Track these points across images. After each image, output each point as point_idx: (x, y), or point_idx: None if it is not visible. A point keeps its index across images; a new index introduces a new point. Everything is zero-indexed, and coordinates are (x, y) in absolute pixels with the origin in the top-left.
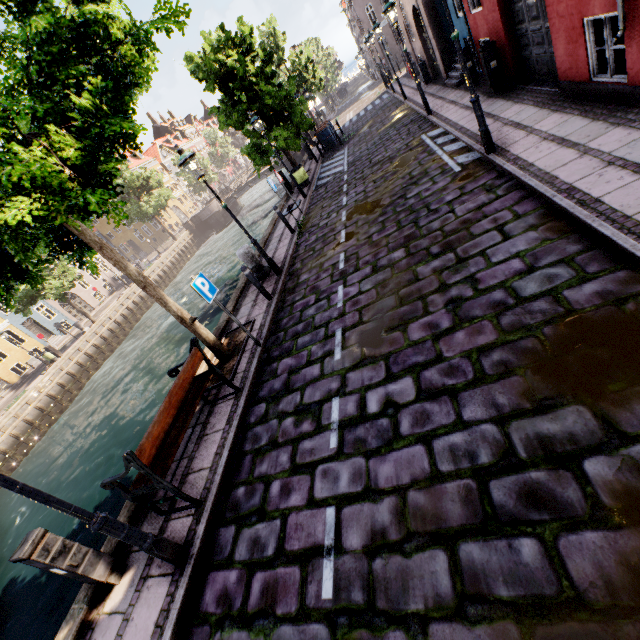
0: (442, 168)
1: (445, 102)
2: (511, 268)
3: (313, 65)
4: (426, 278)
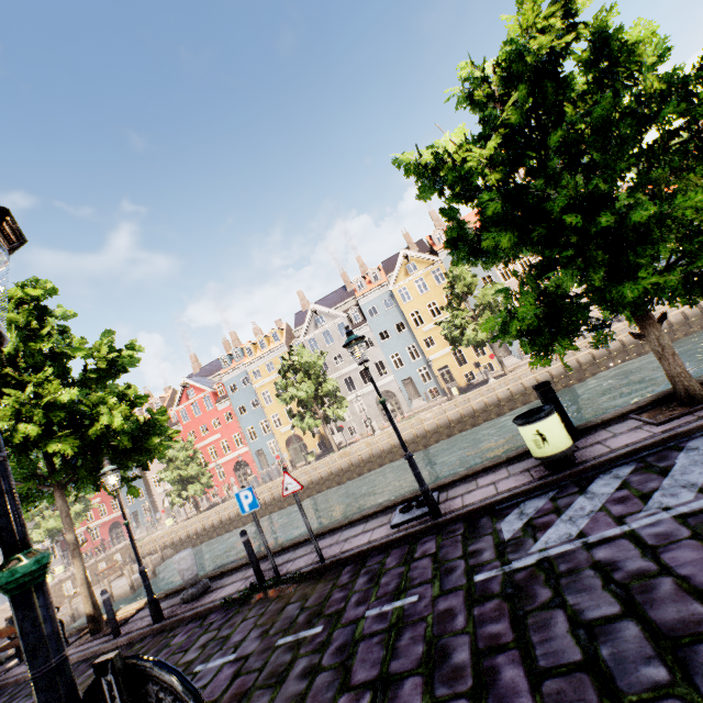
0: None
1: None
2: None
3: None
4: None
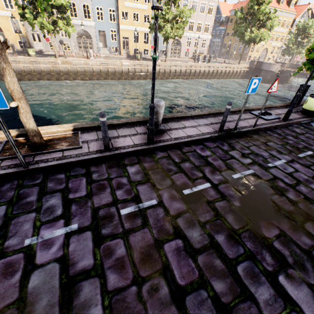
0: None
1: None
2: None
3: None
4: None
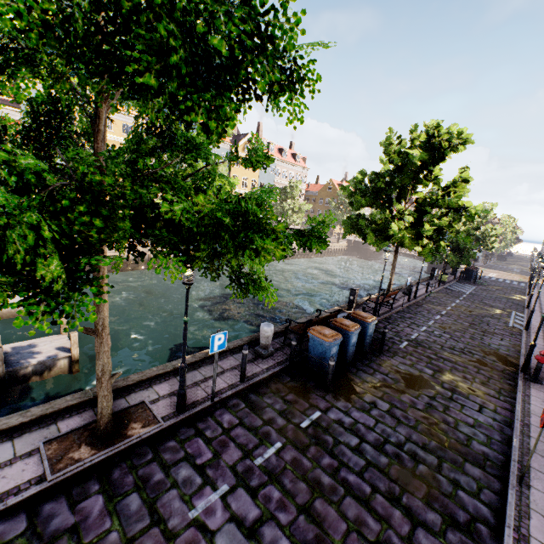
0: (506, 322)
1: (539, 310)
2: (494, 343)
3: (496, 239)
4: (470, 331)
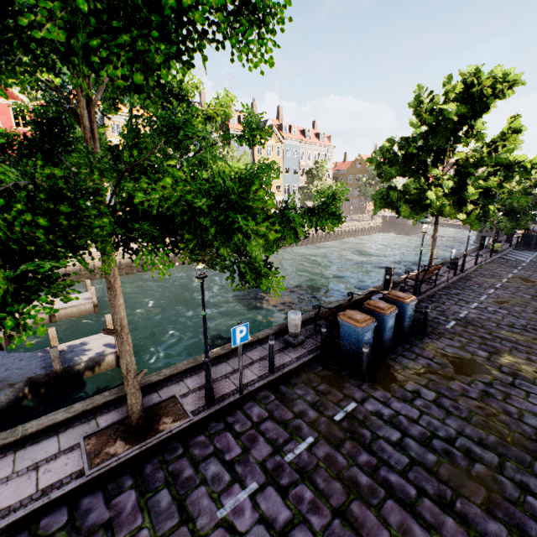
0: None
1: None
2: None
3: None
4: (532, 304)
